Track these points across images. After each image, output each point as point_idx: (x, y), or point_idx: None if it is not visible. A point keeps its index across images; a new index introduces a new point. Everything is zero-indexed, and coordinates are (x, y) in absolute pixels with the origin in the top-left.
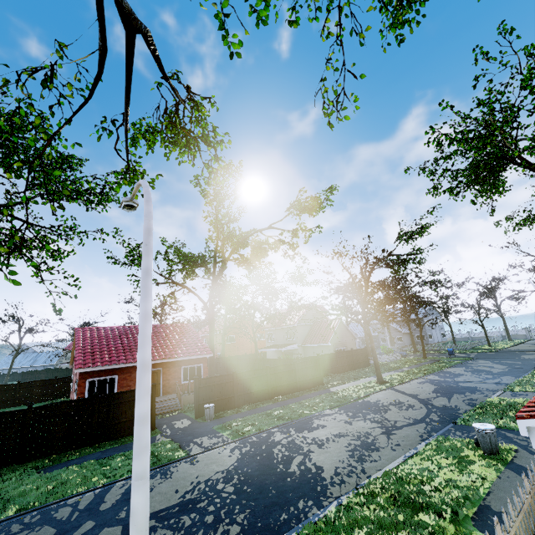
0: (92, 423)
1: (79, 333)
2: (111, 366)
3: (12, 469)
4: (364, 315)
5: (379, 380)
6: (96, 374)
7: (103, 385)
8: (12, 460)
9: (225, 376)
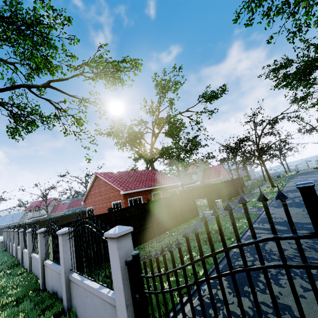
0: (175, 212)
1: (102, 174)
2: (140, 189)
3: (160, 238)
4: (259, 152)
5: (273, 186)
6: (131, 196)
7: (136, 202)
8: (151, 235)
9: (213, 186)
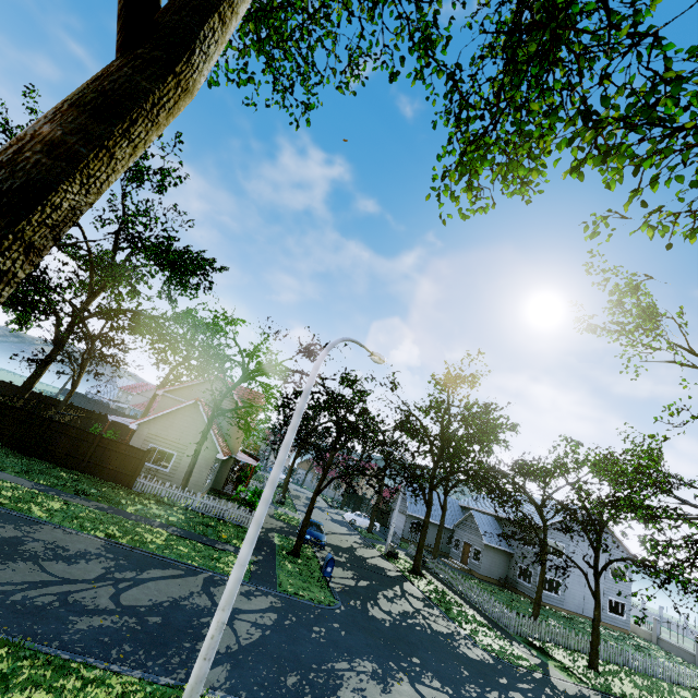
0: None
1: None
2: None
3: None
4: None
5: None
6: None
7: None
8: None
9: None
